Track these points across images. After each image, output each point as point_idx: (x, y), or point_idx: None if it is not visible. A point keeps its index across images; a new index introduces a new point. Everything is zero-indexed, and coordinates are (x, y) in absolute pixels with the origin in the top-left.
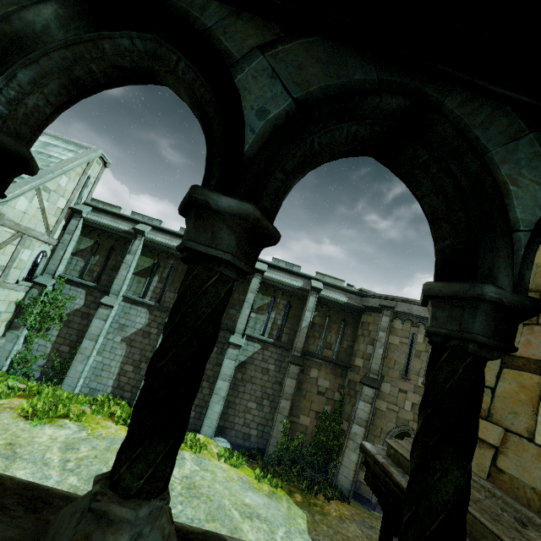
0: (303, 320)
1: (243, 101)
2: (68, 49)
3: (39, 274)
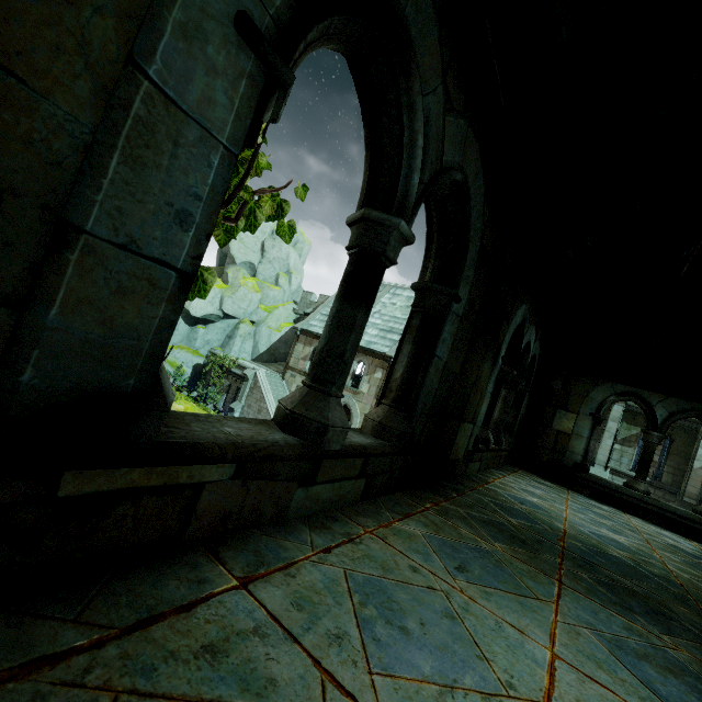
0: (694, 459)
1: (656, 413)
2: (613, 400)
3: None
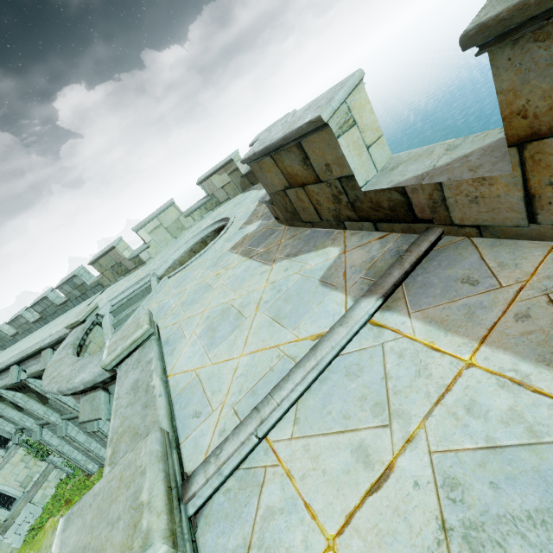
0: None
1: None
2: None
3: (10, 436)
